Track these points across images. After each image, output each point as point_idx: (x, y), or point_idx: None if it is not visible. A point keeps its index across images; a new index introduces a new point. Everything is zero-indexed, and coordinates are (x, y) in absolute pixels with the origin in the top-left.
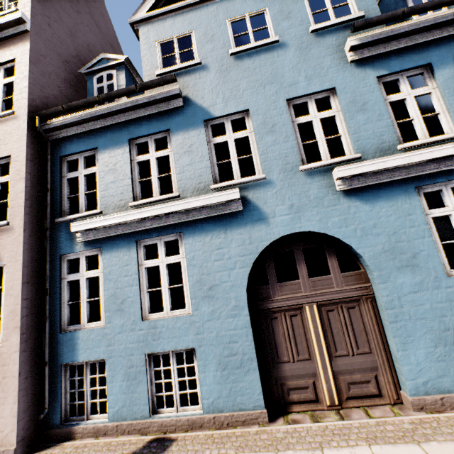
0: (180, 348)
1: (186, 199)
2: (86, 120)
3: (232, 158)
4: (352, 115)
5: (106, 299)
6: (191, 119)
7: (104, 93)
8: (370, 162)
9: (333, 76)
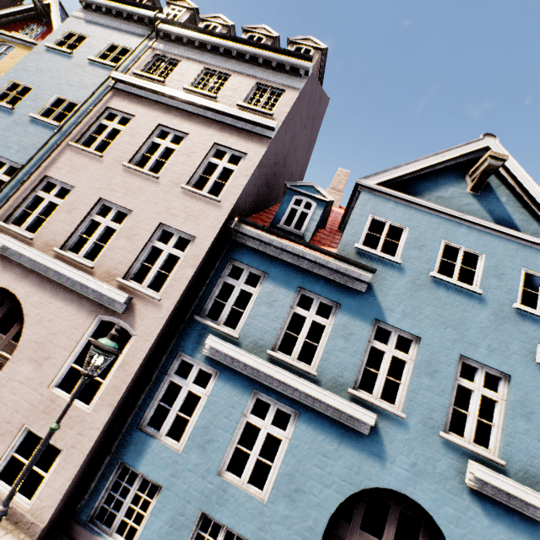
0: (237, 531)
1: (324, 390)
2: (273, 245)
3: (381, 372)
4: (514, 415)
5: (196, 426)
6: (364, 309)
7: (295, 216)
8: (512, 483)
9: (514, 364)
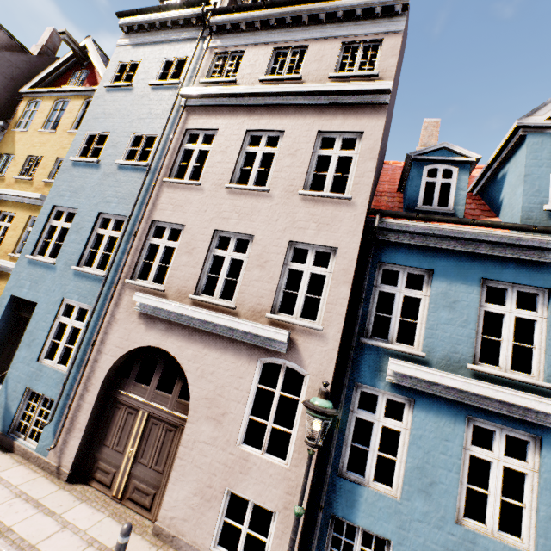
0: None
1: None
2: (431, 234)
3: None
4: None
5: (409, 467)
6: None
7: (434, 191)
8: None
9: None
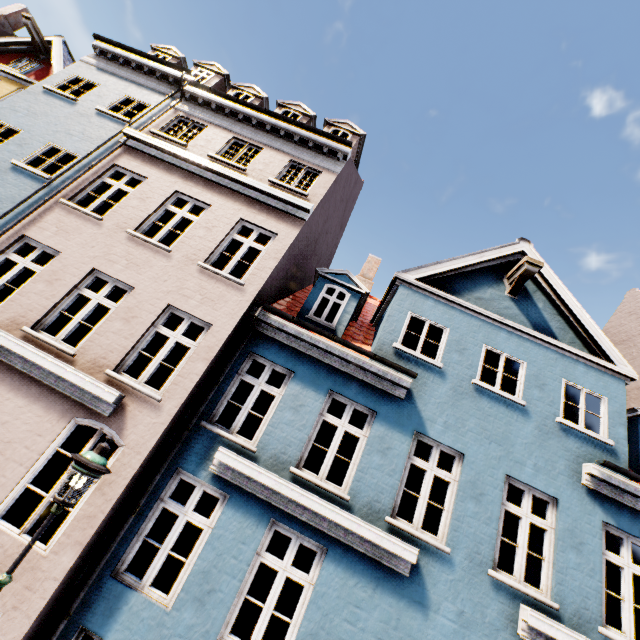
0: None
1: (358, 518)
2: (303, 339)
3: (422, 495)
4: (564, 547)
5: (194, 571)
6: (403, 418)
7: (327, 307)
8: (568, 631)
9: (561, 485)
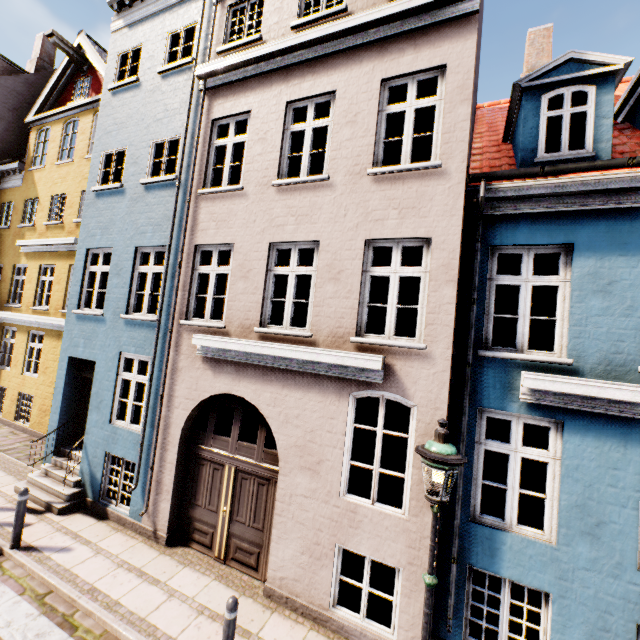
0: None
1: None
2: (565, 193)
3: None
4: None
5: (564, 506)
6: None
7: (562, 129)
8: None
9: None
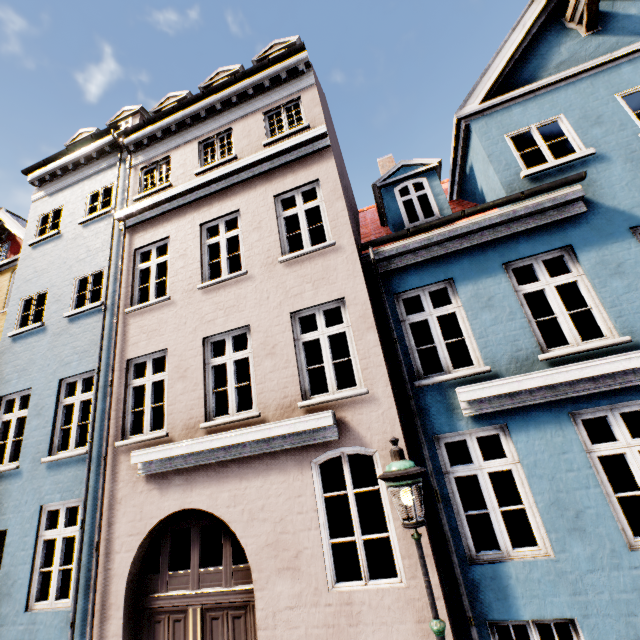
0: None
1: None
2: (432, 244)
3: None
4: None
5: (542, 508)
6: (604, 228)
7: (415, 207)
8: None
9: None
